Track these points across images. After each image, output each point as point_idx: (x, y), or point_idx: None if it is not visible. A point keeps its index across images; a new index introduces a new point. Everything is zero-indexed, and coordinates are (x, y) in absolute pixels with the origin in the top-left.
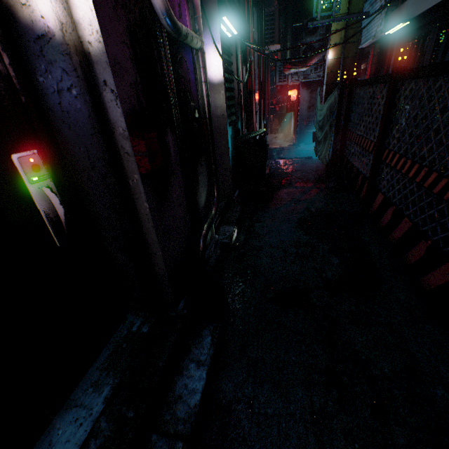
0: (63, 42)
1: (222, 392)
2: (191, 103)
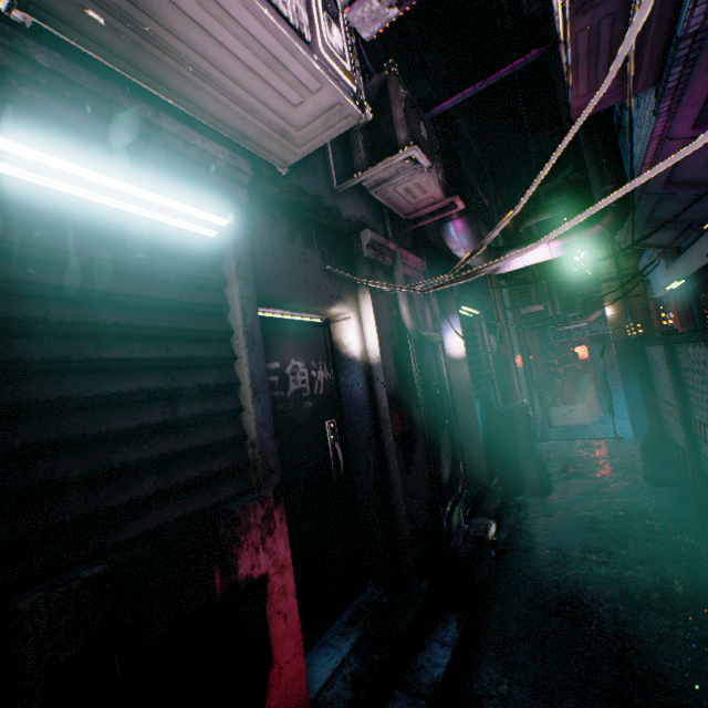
0: (360, 361)
1: (470, 685)
2: (433, 382)
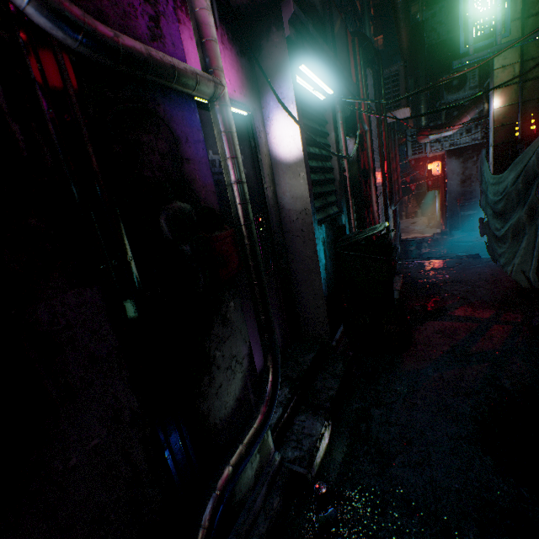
0: None
1: None
2: (173, 203)
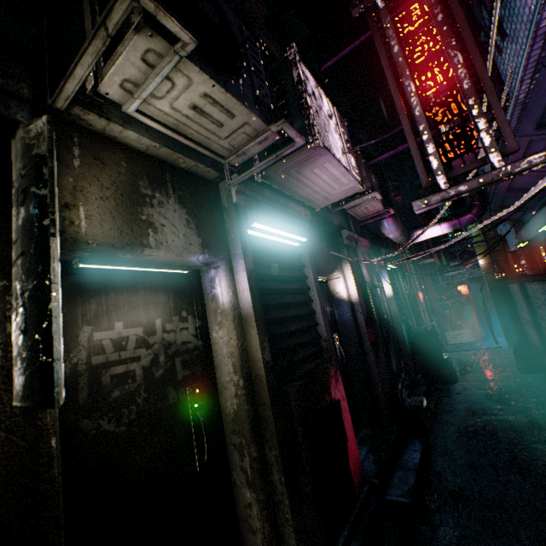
0: (347, 301)
1: (433, 468)
2: (382, 312)
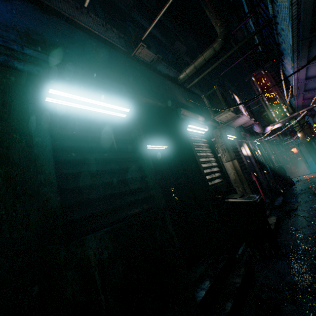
0: (247, 156)
1: (287, 201)
2: (259, 159)
